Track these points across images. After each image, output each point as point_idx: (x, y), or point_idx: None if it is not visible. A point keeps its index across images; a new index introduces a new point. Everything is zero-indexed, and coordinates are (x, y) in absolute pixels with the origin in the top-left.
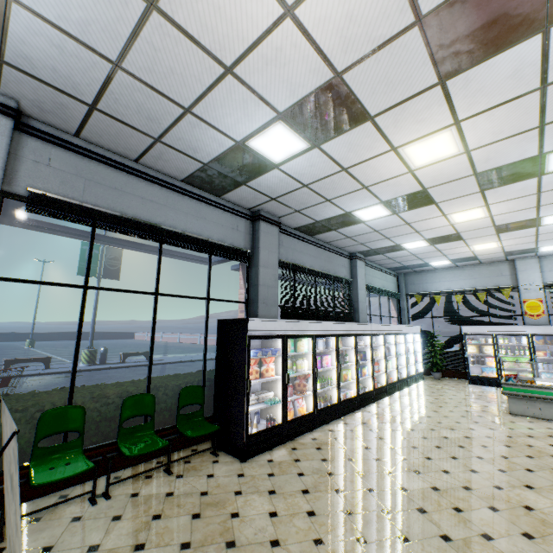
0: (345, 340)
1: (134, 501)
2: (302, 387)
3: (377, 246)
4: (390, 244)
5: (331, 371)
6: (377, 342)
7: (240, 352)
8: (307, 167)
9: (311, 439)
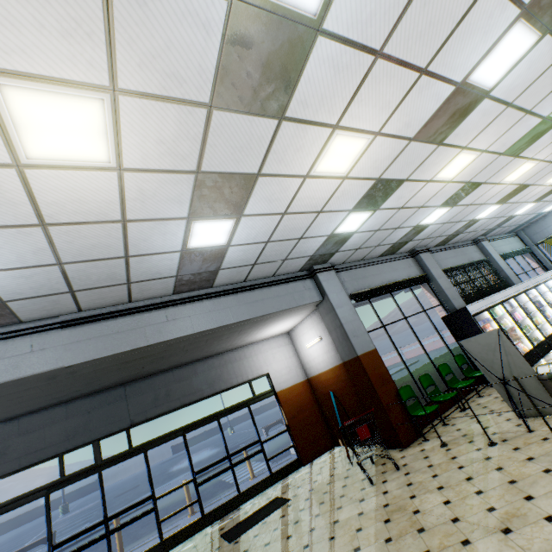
0: (517, 299)
1: (482, 404)
2: (514, 336)
3: (493, 225)
4: (504, 219)
5: (524, 322)
6: (541, 291)
7: (472, 326)
8: (447, 215)
9: (545, 361)
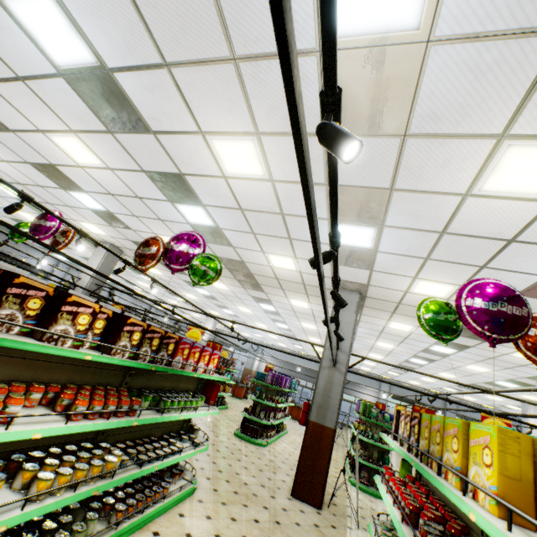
0: None
1: None
2: None
3: None
4: None
5: None
6: None
7: None
8: None
9: None
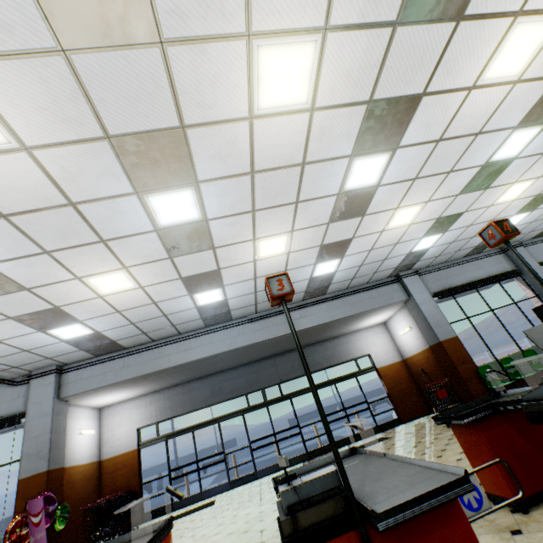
0: None
1: None
2: None
3: None
4: None
5: None
6: None
7: None
8: (530, 217)
9: None
